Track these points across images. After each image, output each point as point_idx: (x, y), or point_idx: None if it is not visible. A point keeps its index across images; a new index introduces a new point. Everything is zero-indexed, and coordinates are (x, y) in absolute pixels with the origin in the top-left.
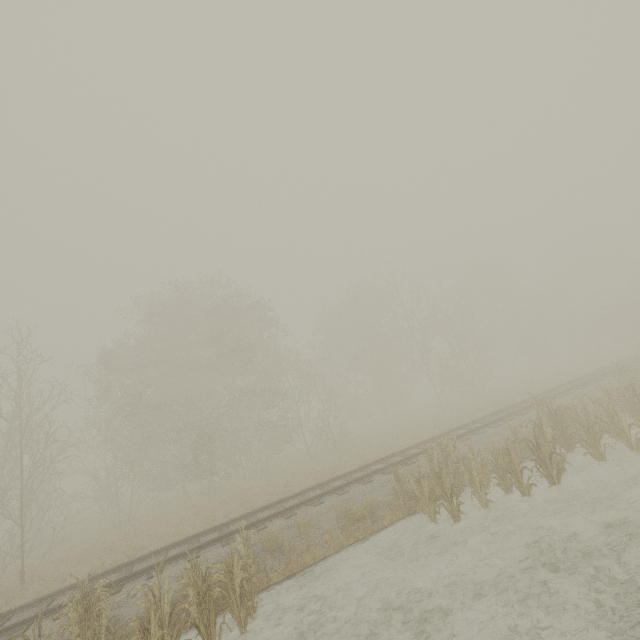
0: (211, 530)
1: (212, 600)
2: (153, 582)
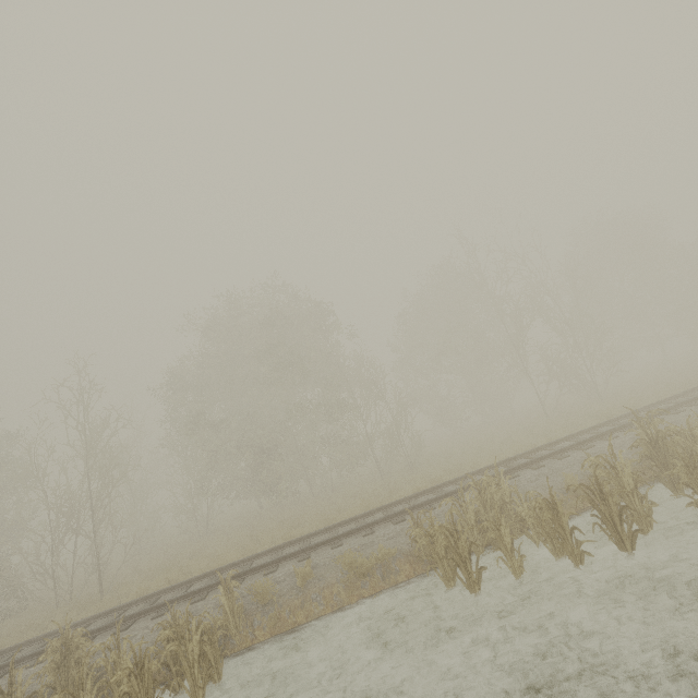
0: (234, 565)
1: (150, 673)
2: (155, 623)
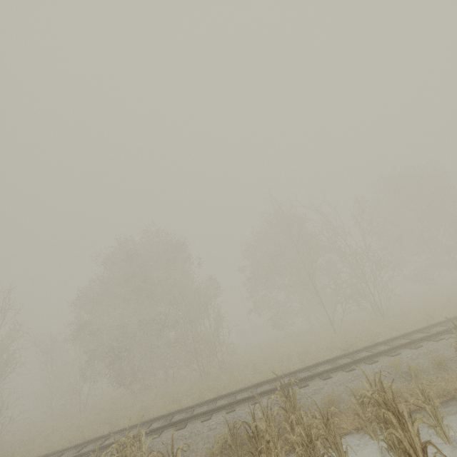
0: None
1: None
2: None
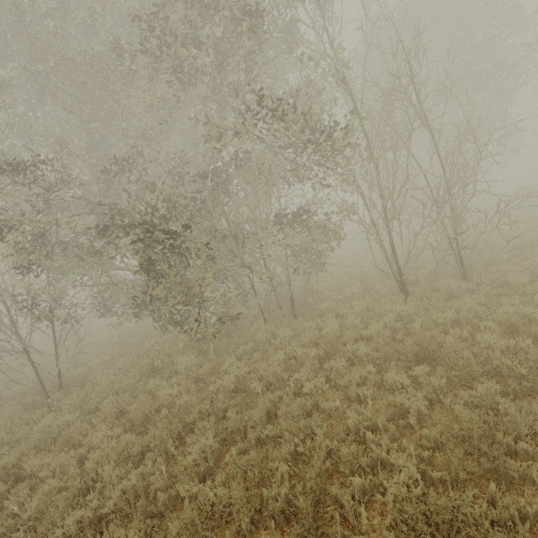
0: None
1: None
2: None
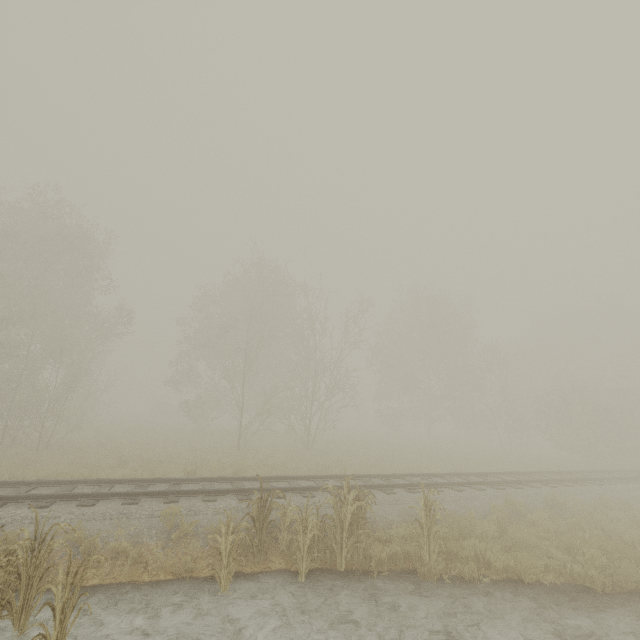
0: None
1: None
2: None
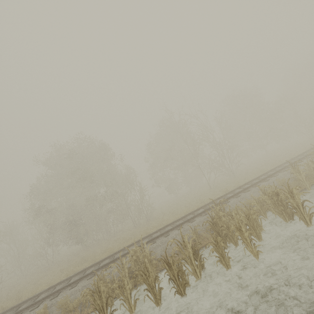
0: (28, 300)
1: None
2: None
